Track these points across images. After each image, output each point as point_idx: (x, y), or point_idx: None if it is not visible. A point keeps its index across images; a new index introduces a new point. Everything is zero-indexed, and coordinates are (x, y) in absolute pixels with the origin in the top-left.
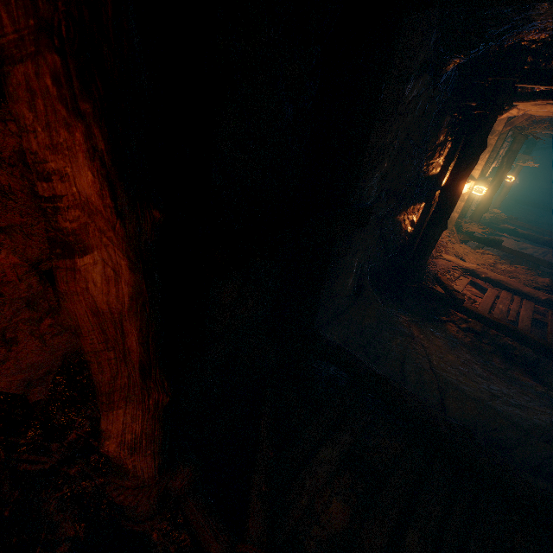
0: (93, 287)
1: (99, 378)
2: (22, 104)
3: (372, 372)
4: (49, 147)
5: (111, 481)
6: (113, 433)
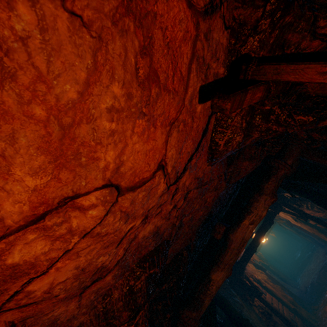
0: (247, 232)
1: (227, 258)
2: (262, 200)
3: (239, 314)
4: (263, 206)
5: (183, 313)
6: (216, 281)
